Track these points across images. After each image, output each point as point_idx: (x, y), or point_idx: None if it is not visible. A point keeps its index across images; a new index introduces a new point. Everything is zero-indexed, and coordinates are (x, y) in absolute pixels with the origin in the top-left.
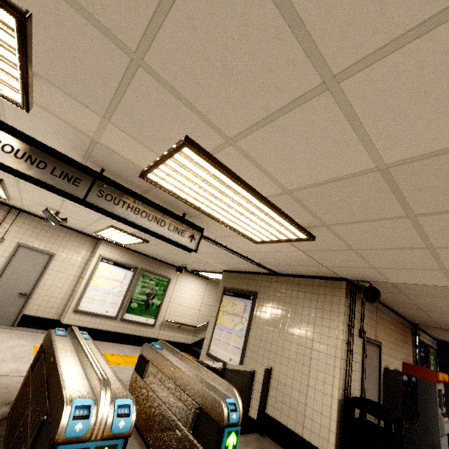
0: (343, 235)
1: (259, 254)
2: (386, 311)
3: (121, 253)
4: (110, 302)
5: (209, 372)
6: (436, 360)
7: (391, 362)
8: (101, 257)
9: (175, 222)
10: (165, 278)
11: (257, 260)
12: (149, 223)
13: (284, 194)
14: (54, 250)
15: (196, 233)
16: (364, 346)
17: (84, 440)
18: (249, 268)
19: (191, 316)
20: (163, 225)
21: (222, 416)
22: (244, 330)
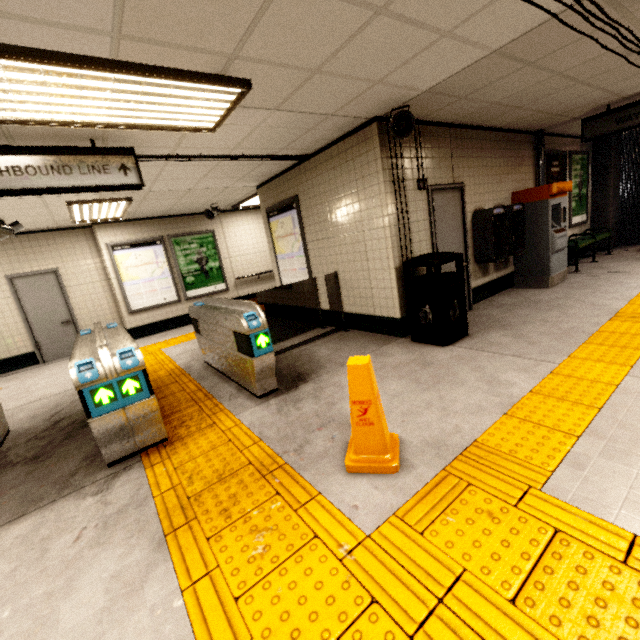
0: (271, 58)
1: (247, 143)
2: (474, 135)
3: (129, 230)
4: (160, 288)
5: (237, 302)
6: (587, 167)
7: (487, 201)
8: (109, 246)
9: (82, 159)
10: (207, 233)
11: (260, 153)
12: (47, 179)
13: (119, 41)
14: (51, 265)
15: (127, 160)
16: (429, 198)
17: (102, 381)
18: (272, 168)
19: (266, 261)
20: (70, 172)
21: (243, 328)
22: (301, 247)
